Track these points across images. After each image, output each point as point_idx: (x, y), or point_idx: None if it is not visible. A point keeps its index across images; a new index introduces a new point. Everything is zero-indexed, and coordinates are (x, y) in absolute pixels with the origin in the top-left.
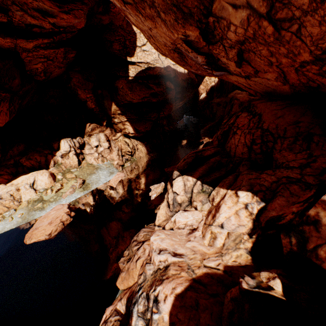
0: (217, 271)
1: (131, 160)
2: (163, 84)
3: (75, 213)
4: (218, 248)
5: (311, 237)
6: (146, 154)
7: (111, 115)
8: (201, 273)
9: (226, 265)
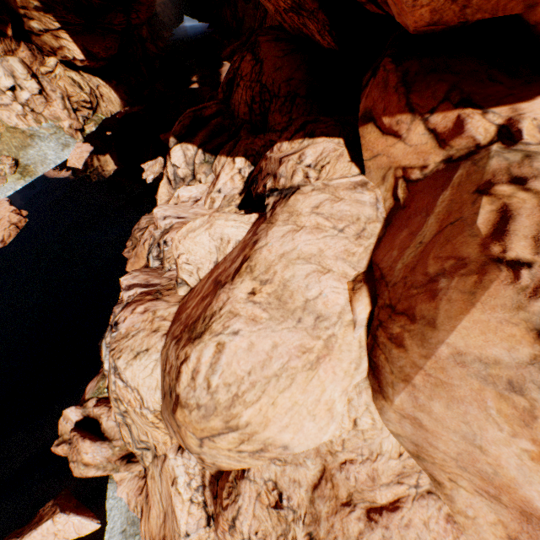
0: None
1: (95, 120)
2: None
3: (28, 212)
4: (216, 209)
5: (259, 180)
6: (122, 107)
7: (18, 11)
8: None
9: None
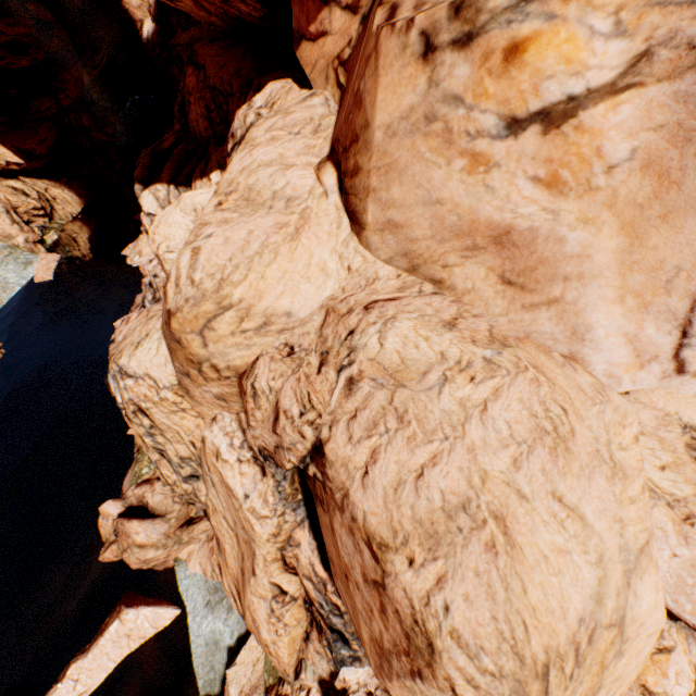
0: None
1: (55, 228)
2: (23, 13)
3: (2, 343)
4: None
5: None
6: (83, 205)
7: None
8: None
9: None
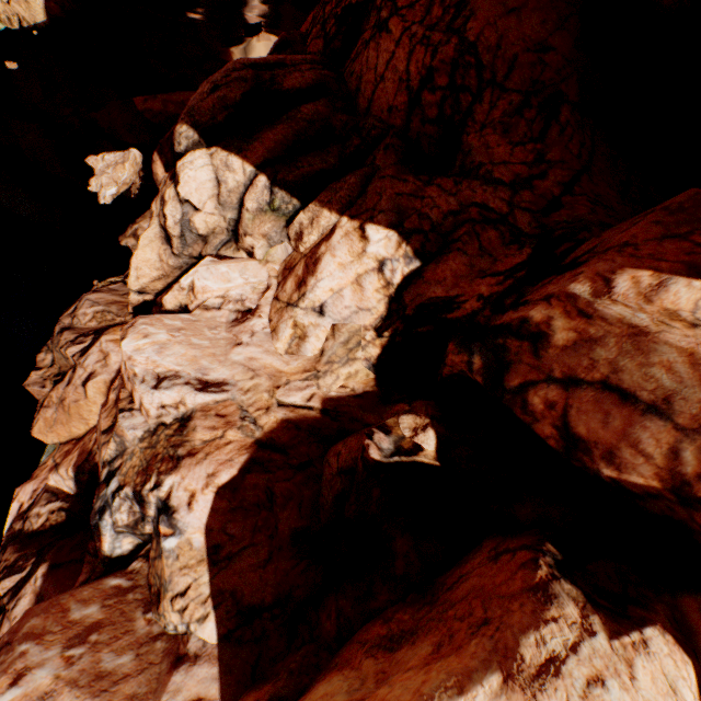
0: (308, 413)
1: None
2: None
3: None
4: (310, 360)
5: (520, 364)
6: (49, 14)
7: None
8: (275, 424)
9: (327, 397)
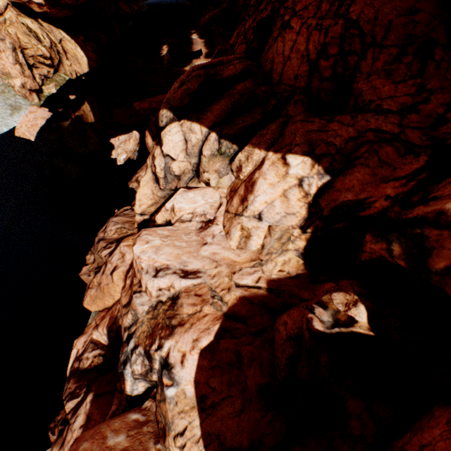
0: (258, 291)
1: (56, 80)
2: None
3: None
4: (254, 252)
5: (442, 249)
6: (90, 67)
7: None
8: (235, 300)
9: (270, 279)
